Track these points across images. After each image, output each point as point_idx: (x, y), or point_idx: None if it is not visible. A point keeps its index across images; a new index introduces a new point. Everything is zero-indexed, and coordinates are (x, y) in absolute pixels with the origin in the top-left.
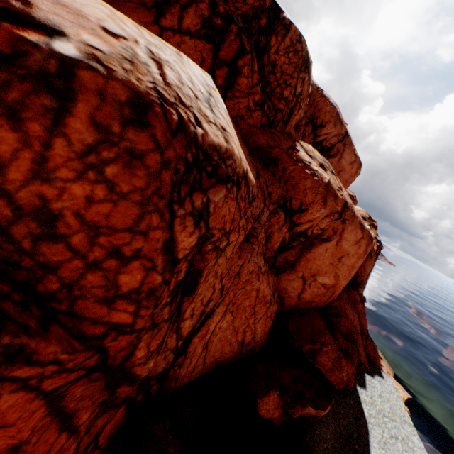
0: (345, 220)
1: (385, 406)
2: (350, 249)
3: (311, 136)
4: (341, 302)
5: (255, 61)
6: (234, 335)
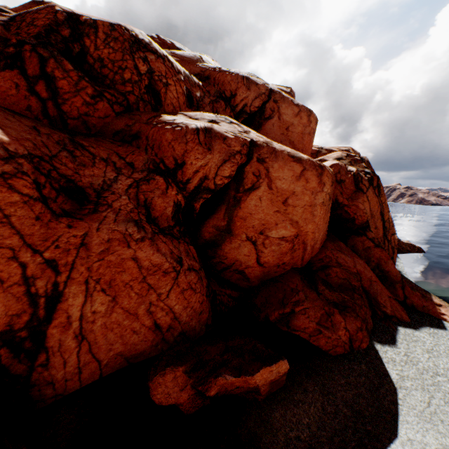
0: (263, 159)
1: (440, 363)
2: (293, 187)
3: (228, 110)
4: (327, 252)
5: (65, 63)
6: (135, 320)
